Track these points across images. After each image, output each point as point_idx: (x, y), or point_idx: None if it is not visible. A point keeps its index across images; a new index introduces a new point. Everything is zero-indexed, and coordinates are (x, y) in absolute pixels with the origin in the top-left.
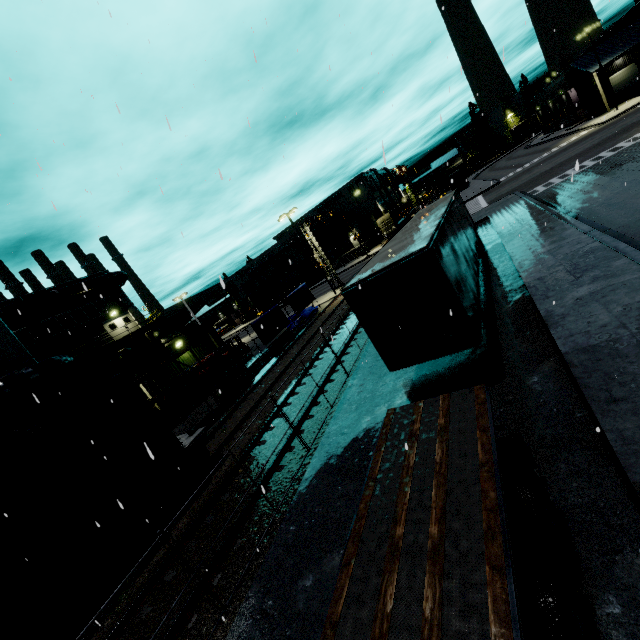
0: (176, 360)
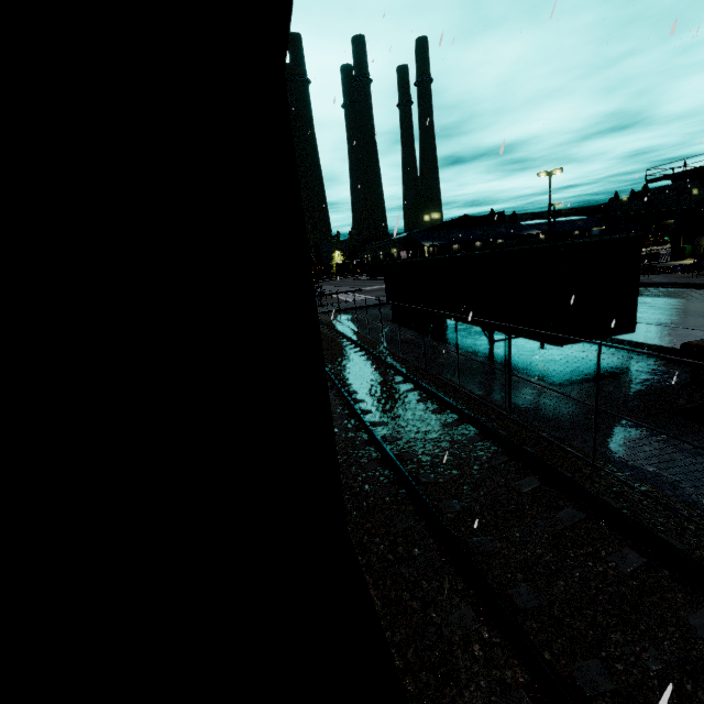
0: None
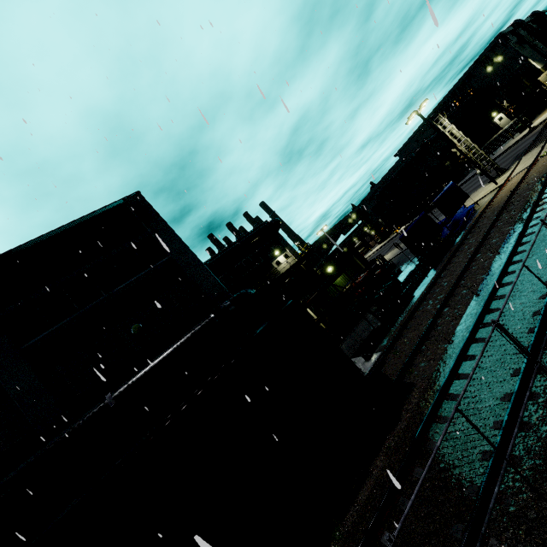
0: (332, 284)
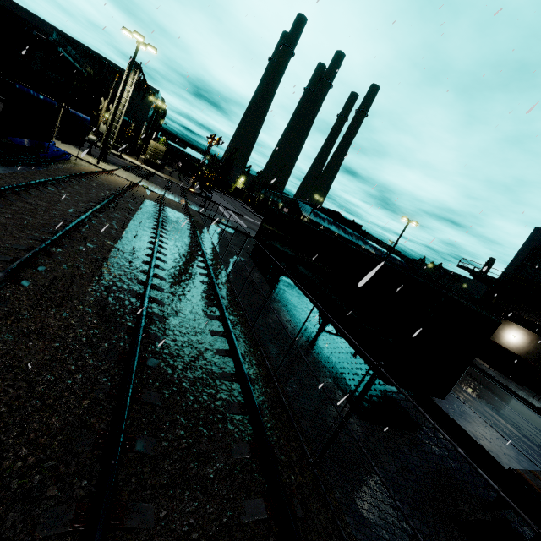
0: None
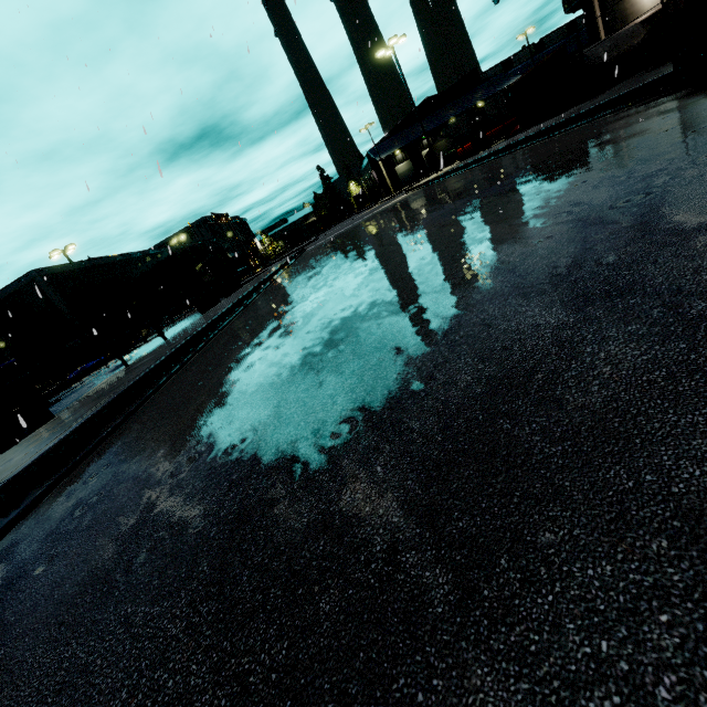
0: None
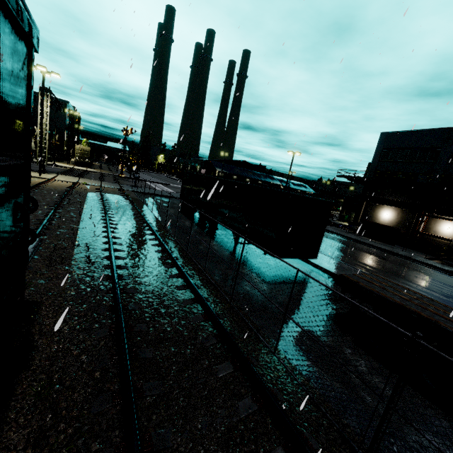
0: None
